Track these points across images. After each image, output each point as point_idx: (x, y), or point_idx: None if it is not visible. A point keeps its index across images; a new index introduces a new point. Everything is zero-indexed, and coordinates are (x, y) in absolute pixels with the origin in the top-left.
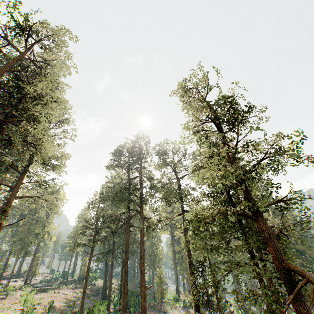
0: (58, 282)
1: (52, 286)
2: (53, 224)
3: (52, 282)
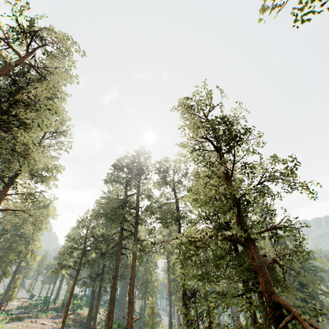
0: (37, 309)
1: (29, 313)
2: (39, 242)
3: (30, 309)
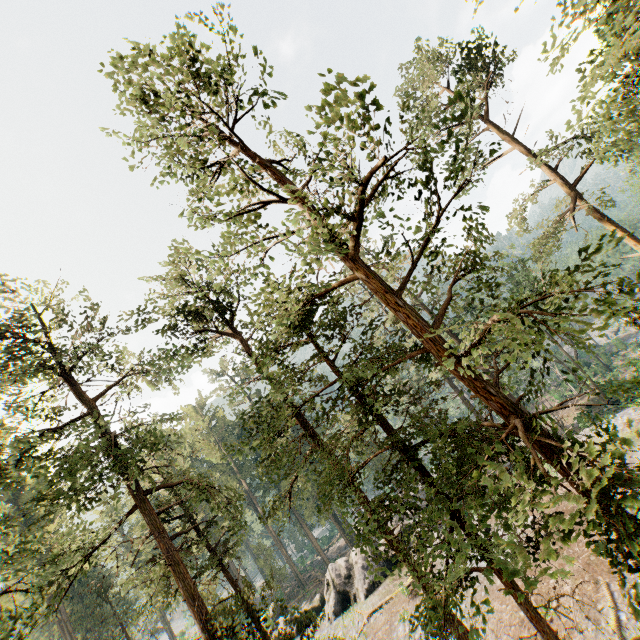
0: None
1: None
2: None
3: None
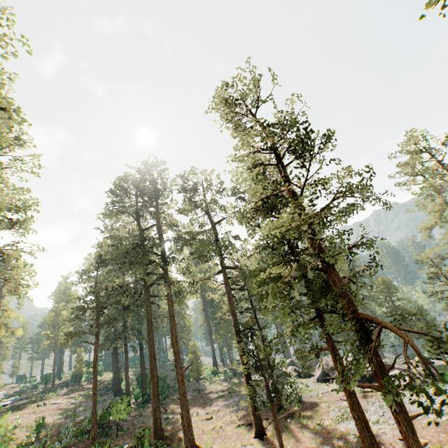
0: (38, 392)
1: (31, 398)
2: (14, 311)
3: (27, 393)
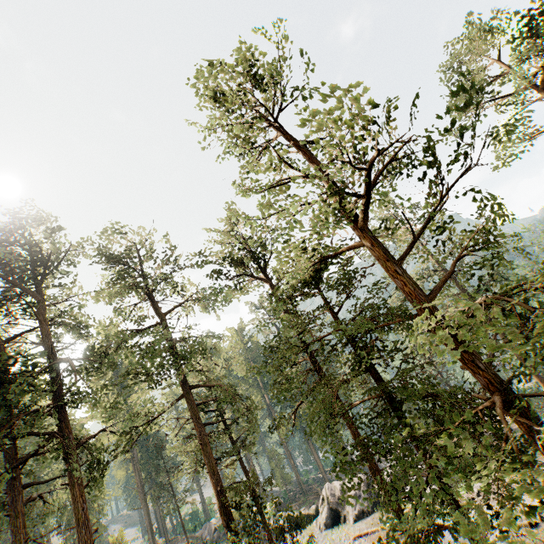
0: None
1: None
2: None
3: None
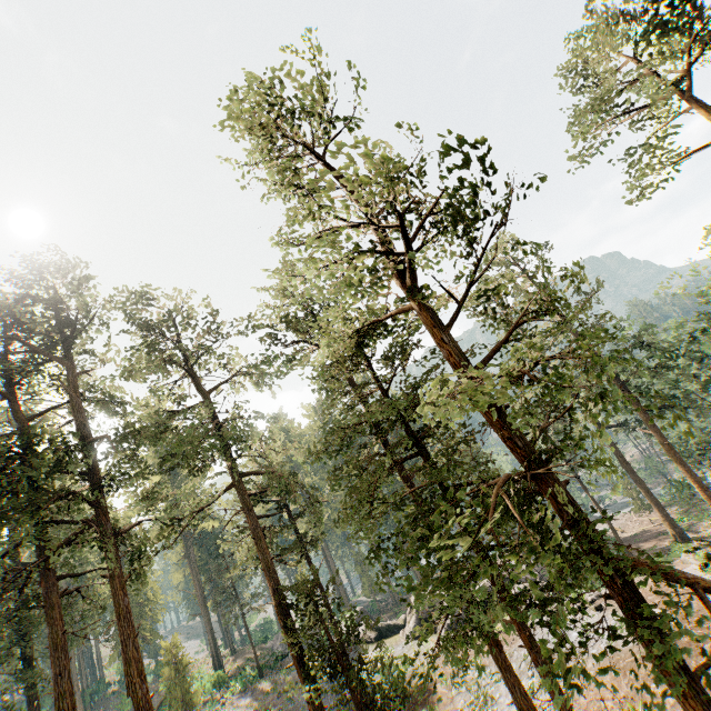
0: None
1: None
2: None
3: None
